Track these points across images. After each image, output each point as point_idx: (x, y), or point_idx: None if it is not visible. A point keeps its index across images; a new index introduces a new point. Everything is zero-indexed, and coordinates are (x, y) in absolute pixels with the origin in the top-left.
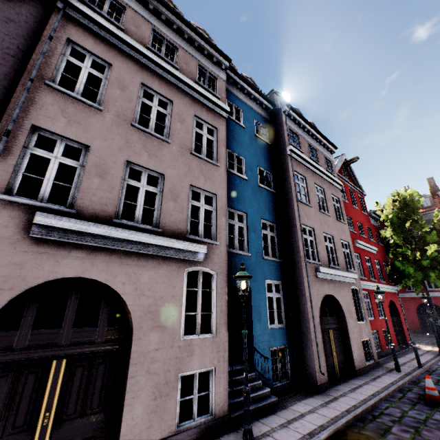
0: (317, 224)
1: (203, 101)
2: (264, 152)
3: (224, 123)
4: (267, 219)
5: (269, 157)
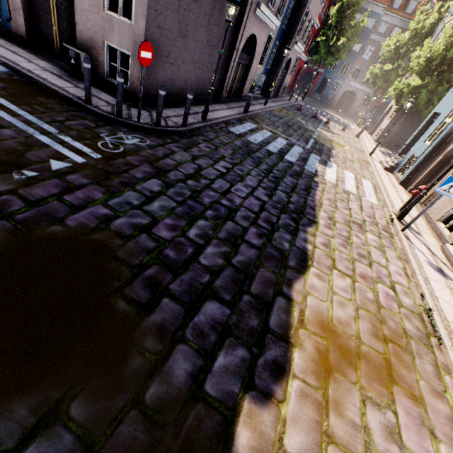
0: (312, 7)
1: None
2: None
3: None
4: None
5: None
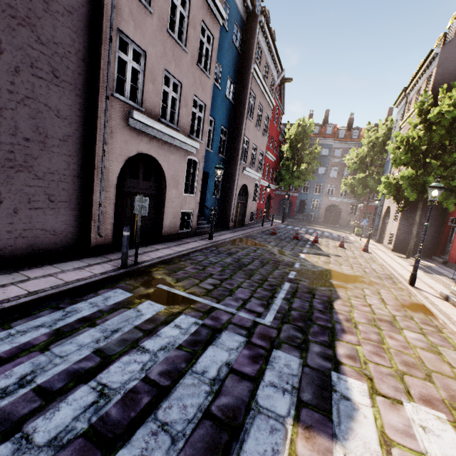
0: (252, 137)
1: (210, 3)
2: (235, 61)
3: (219, 31)
4: (225, 126)
5: (237, 68)
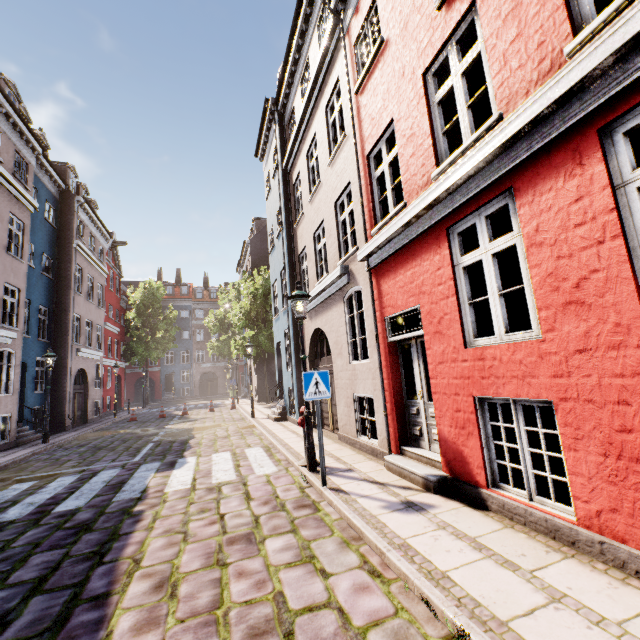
0: (85, 312)
1: (19, 197)
2: (50, 237)
3: (30, 217)
4: (45, 305)
5: (54, 242)
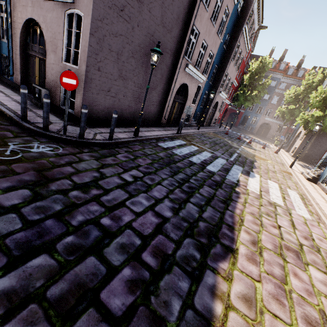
0: (230, 72)
1: None
2: (234, 22)
3: (233, 8)
4: (217, 65)
5: (234, 26)
